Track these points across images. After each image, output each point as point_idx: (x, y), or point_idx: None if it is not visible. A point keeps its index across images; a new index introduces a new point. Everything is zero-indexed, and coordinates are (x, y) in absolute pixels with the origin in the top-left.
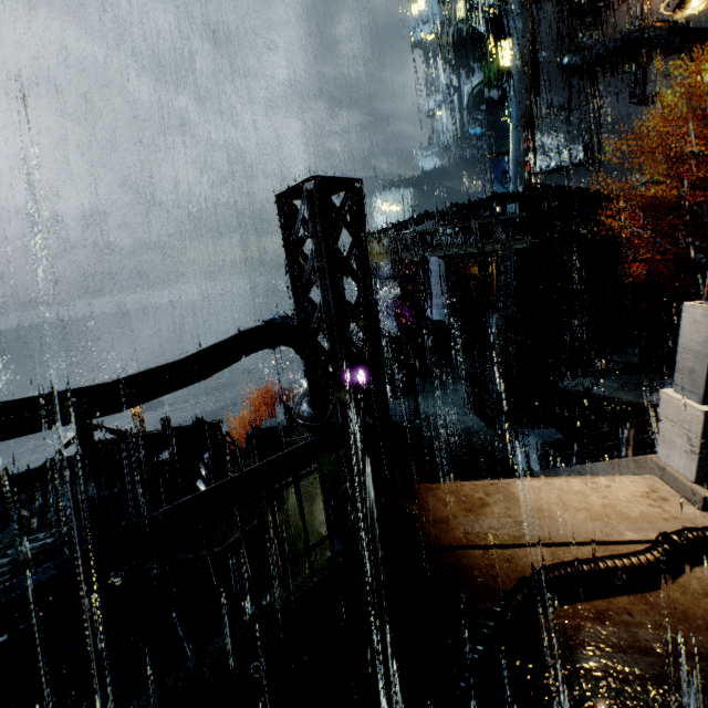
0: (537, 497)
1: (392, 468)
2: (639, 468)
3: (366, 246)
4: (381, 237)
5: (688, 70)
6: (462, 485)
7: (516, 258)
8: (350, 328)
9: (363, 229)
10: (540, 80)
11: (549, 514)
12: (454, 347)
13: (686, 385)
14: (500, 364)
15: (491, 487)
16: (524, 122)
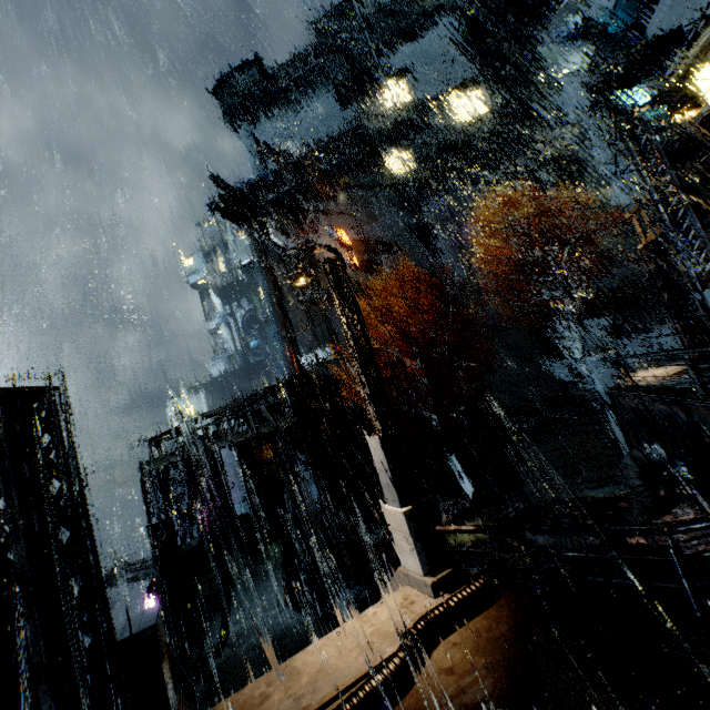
0: (317, 657)
1: (119, 693)
2: (399, 584)
3: (69, 441)
4: (158, 441)
5: (373, 304)
6: (244, 688)
7: (287, 434)
8: (47, 526)
9: (65, 427)
10: (288, 309)
11: (327, 670)
12: (261, 539)
13: (390, 496)
14: (301, 538)
15: (275, 672)
16: (285, 335)
